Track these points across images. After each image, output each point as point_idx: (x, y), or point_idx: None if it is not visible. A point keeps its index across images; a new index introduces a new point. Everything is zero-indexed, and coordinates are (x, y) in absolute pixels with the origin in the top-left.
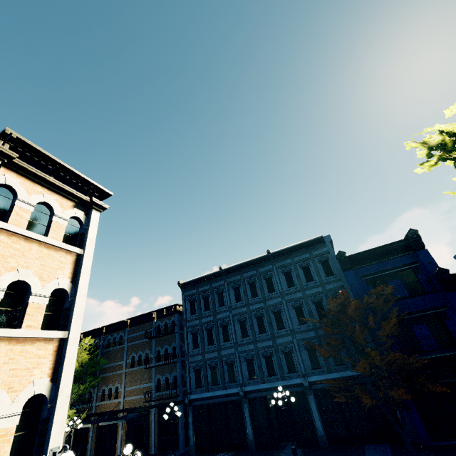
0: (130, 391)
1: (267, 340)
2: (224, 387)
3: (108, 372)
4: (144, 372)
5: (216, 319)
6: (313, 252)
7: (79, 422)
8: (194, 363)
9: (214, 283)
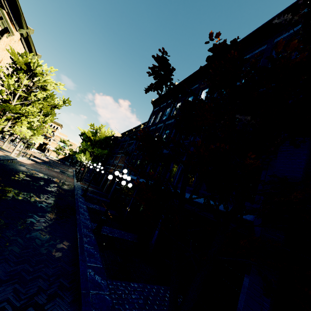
0: (118, 166)
1: (170, 148)
2: (134, 175)
3: (118, 154)
4: (125, 158)
5: (155, 128)
6: (277, 39)
7: (90, 164)
8: (134, 155)
9: (169, 101)
